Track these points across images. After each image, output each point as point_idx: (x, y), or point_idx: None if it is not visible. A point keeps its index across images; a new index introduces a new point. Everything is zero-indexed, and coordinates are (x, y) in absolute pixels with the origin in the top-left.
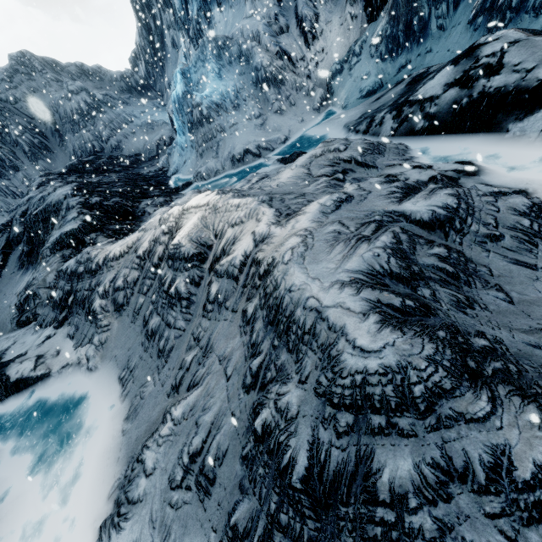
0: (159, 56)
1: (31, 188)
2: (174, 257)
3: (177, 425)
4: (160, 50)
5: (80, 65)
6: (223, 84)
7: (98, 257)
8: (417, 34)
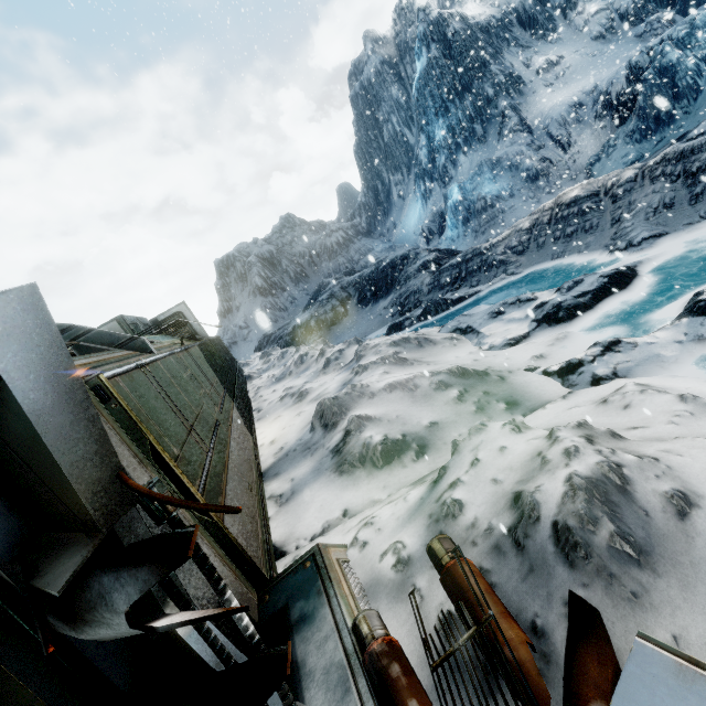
0: (383, 207)
1: (330, 281)
2: (576, 201)
3: (635, 215)
4: (385, 203)
5: (320, 222)
6: (497, 185)
7: (483, 246)
8: (666, 121)
